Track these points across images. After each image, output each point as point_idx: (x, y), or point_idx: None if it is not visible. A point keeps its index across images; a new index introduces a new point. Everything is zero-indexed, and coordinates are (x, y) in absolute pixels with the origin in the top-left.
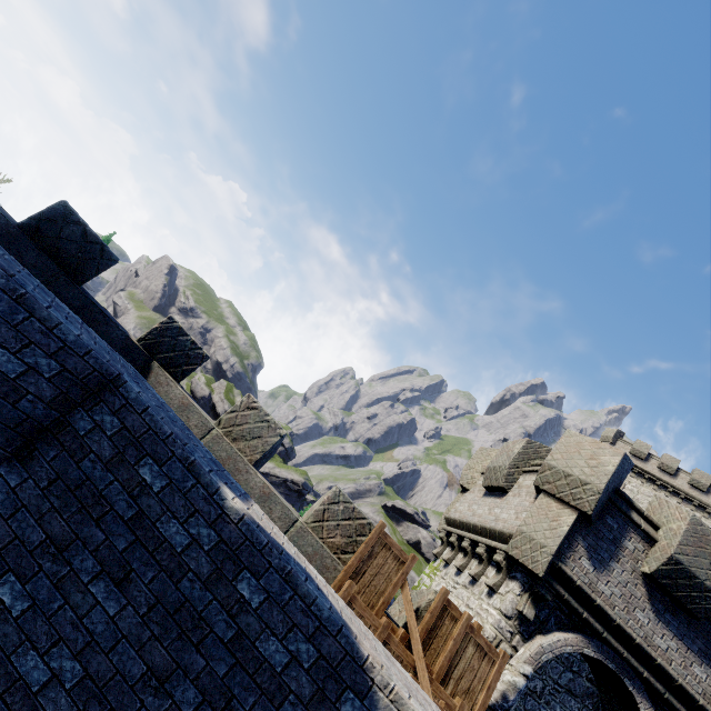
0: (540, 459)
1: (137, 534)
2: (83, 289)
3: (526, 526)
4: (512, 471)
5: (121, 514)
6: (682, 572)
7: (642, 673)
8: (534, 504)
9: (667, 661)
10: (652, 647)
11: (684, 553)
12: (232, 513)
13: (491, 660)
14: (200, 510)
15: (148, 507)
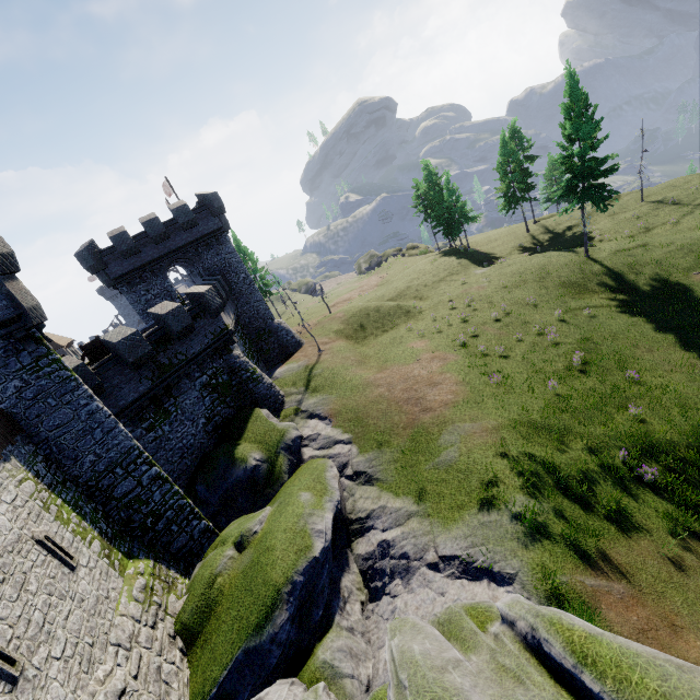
0: None
1: None
2: None
3: None
4: None
5: None
6: None
7: None
8: None
9: None
10: None
11: None
12: None
13: None
14: None
15: None
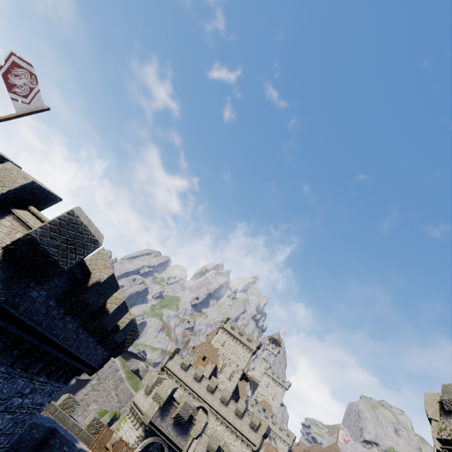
0: (161, 382)
1: None
2: None
3: (147, 411)
4: (152, 388)
5: None
6: (179, 416)
7: (167, 442)
8: (151, 404)
9: (173, 437)
10: (170, 435)
11: (181, 411)
12: (77, 448)
13: (130, 451)
14: (72, 449)
15: (62, 451)
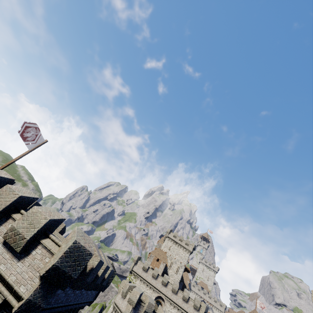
0: (131, 289)
1: None
2: None
3: (125, 311)
4: (126, 294)
5: None
6: (146, 312)
7: None
8: (127, 306)
9: None
10: None
11: (147, 309)
12: None
13: None
14: None
15: None
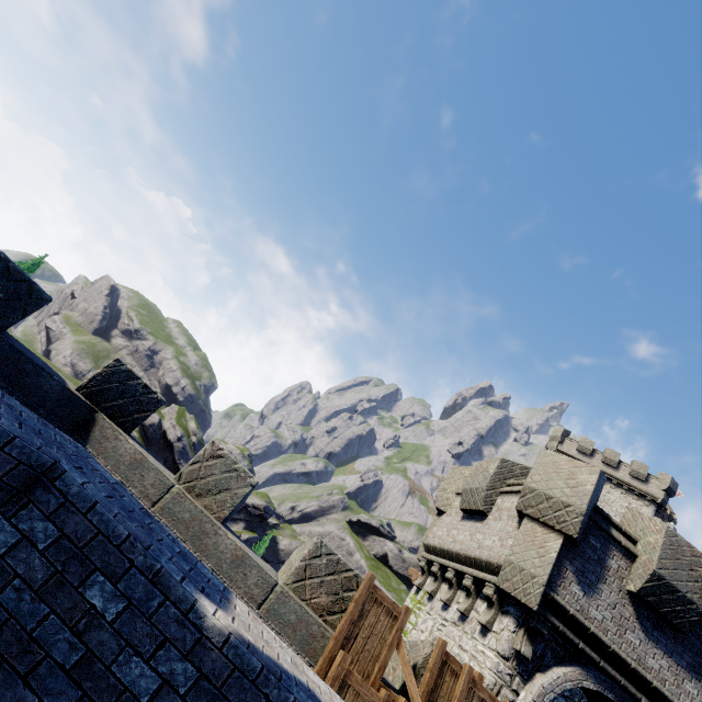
0: (515, 477)
1: (84, 688)
2: (7, 334)
3: (514, 555)
4: (490, 493)
5: (61, 662)
6: (665, 587)
7: (640, 699)
8: (520, 531)
9: (661, 682)
10: (646, 669)
11: (665, 567)
12: (214, 635)
13: None
14: (171, 637)
15: (99, 644)
